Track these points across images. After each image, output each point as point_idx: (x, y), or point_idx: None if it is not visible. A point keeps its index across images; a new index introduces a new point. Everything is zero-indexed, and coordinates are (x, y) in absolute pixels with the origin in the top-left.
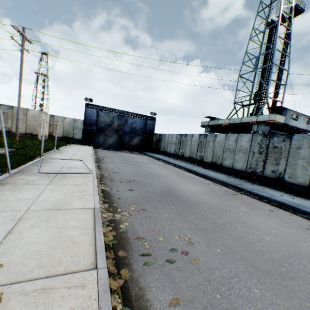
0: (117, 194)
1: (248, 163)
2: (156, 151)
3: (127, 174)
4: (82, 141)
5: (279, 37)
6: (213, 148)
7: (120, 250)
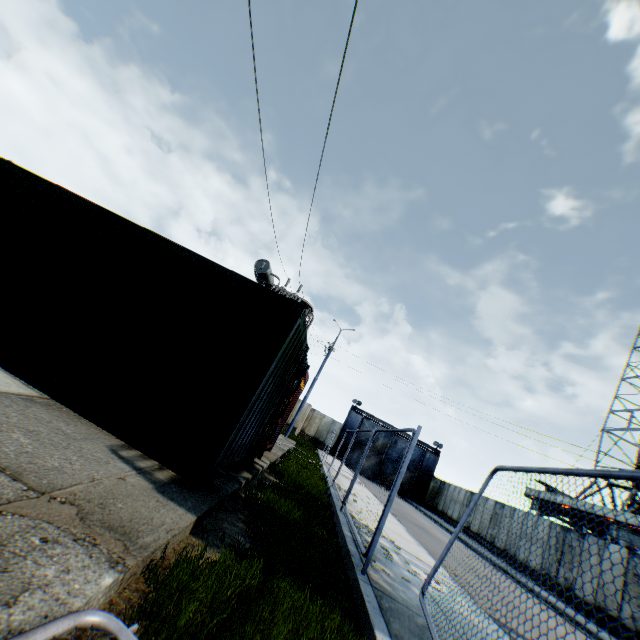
0: None
1: (543, 560)
2: (430, 508)
3: None
4: (332, 450)
5: None
6: (509, 527)
7: None
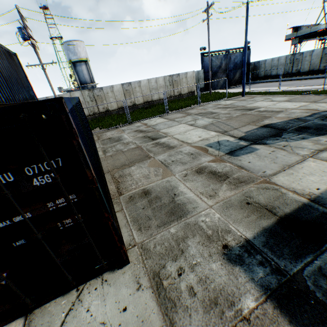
0: None
1: None
2: (252, 79)
3: None
4: (204, 88)
5: None
6: None
7: None
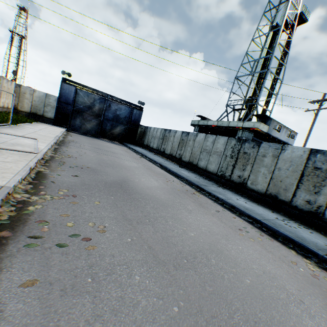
0: (54, 178)
1: (220, 166)
2: (140, 145)
3: (85, 161)
4: (54, 121)
5: (279, 43)
6: (192, 148)
7: (6, 231)
